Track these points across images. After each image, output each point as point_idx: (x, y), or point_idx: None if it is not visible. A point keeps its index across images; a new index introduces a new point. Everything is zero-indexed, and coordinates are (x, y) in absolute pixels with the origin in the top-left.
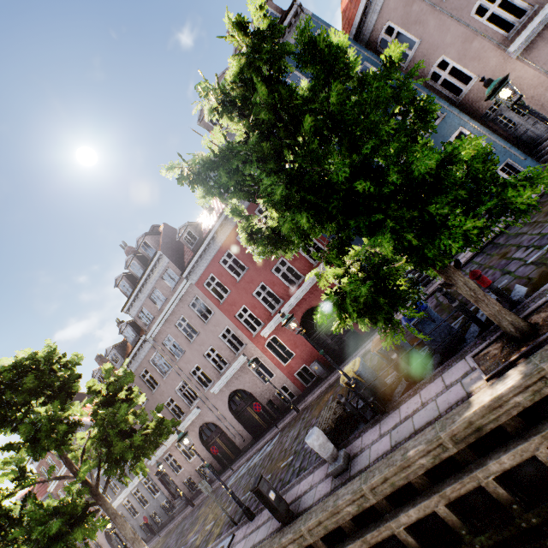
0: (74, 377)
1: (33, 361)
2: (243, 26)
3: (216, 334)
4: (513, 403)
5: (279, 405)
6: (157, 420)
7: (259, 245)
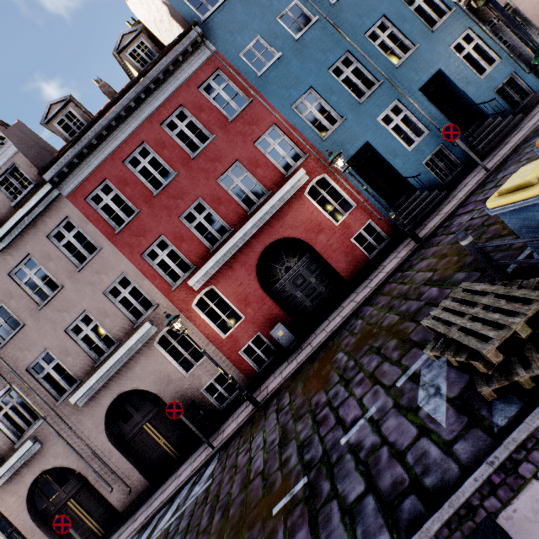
0: None
1: None
2: None
3: (98, 288)
4: None
5: (208, 410)
6: None
7: None
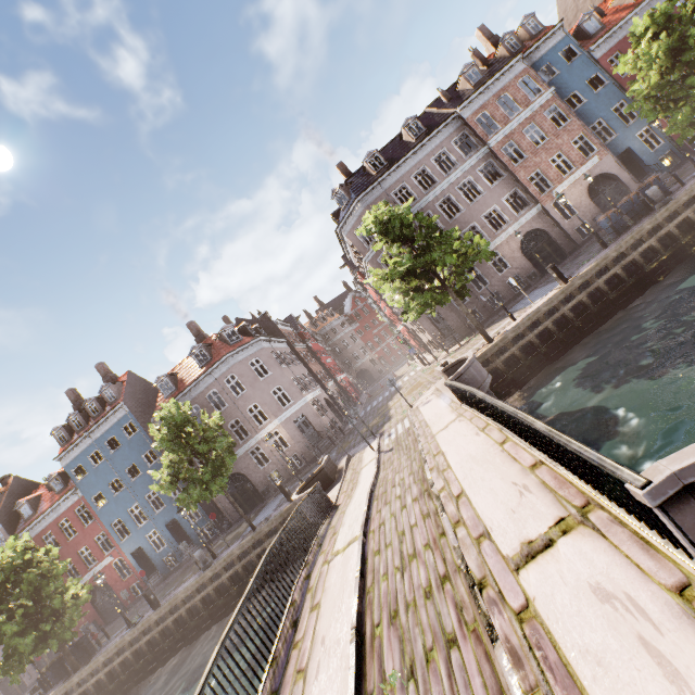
0: None
1: None
2: None
3: None
4: None
5: None
6: None
7: None
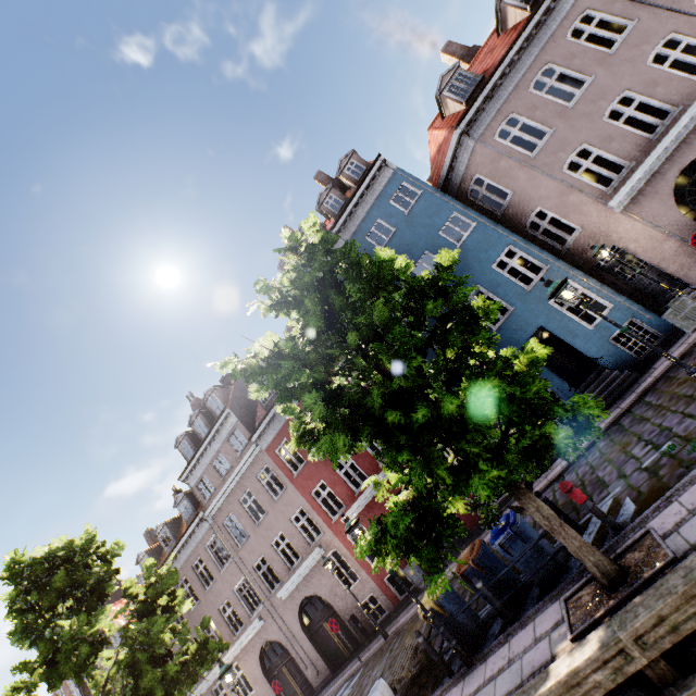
0: (111, 573)
1: (68, 552)
2: (294, 248)
3: (287, 516)
4: (593, 682)
5: (365, 623)
6: (200, 642)
7: (309, 450)
